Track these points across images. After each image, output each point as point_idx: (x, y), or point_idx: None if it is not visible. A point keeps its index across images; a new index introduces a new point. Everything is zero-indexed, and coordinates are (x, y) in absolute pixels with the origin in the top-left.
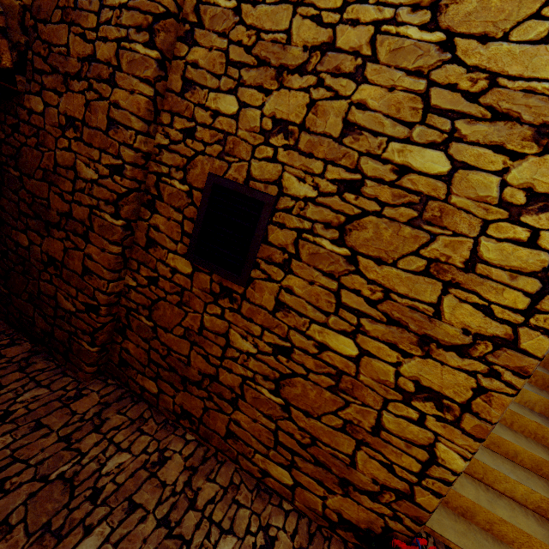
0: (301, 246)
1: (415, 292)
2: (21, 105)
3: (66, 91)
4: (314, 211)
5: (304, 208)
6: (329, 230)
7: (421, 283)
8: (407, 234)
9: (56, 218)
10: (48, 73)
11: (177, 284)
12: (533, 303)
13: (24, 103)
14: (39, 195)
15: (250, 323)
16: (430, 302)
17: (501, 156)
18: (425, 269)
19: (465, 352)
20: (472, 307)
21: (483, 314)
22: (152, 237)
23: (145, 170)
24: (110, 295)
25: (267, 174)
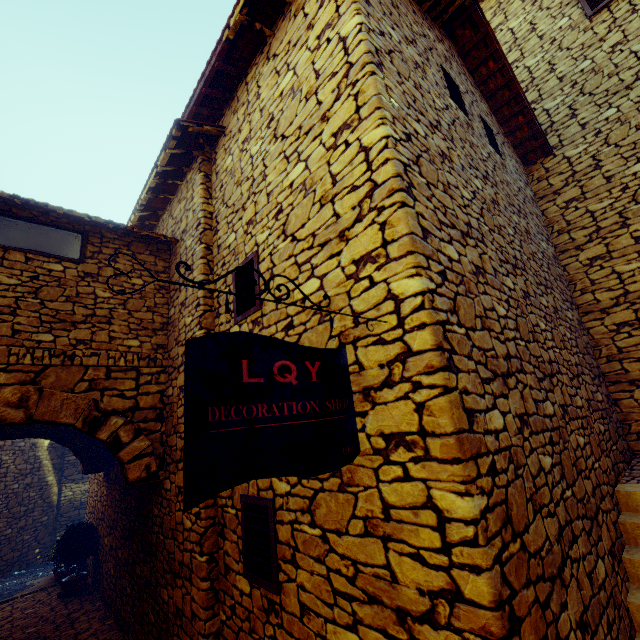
0: (296, 537)
1: (370, 556)
2: (163, 488)
3: (177, 471)
4: (293, 502)
5: (288, 502)
6: (305, 515)
7: (369, 545)
8: (342, 500)
9: (178, 568)
10: (171, 463)
11: (246, 607)
12: (443, 536)
13: (164, 486)
14: (171, 551)
15: (292, 639)
16: (383, 564)
17: (357, 418)
18: (365, 529)
19: (434, 620)
20: (410, 558)
21: (420, 564)
22: (227, 562)
23: (216, 506)
24: (208, 637)
25: (265, 483)
